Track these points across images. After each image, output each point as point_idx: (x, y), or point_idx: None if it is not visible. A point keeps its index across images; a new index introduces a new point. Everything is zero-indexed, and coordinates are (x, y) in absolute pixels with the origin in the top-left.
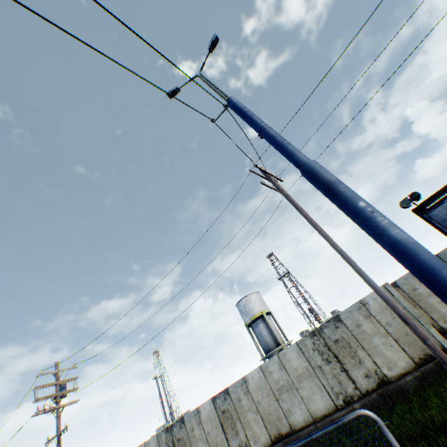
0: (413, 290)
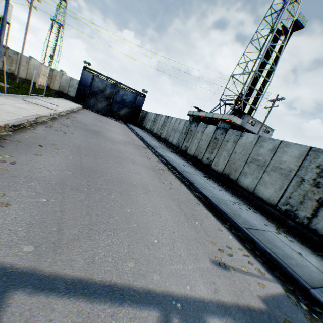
0: (56, 76)
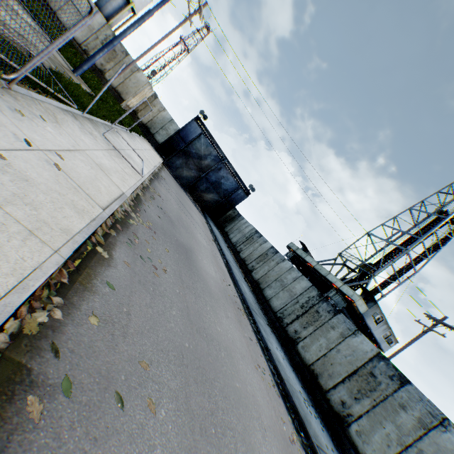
0: (154, 106)
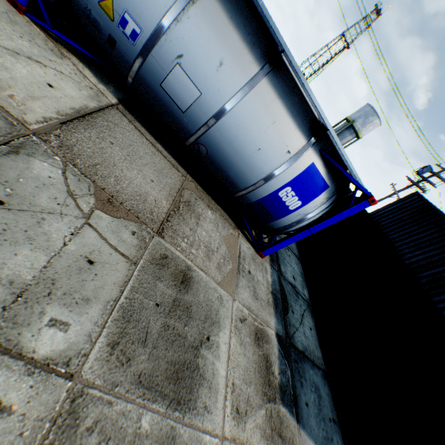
0: None
